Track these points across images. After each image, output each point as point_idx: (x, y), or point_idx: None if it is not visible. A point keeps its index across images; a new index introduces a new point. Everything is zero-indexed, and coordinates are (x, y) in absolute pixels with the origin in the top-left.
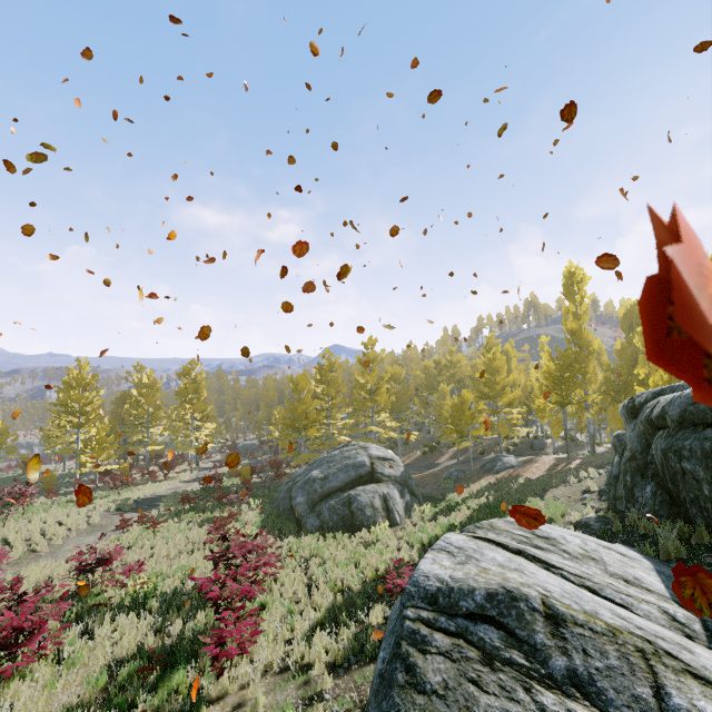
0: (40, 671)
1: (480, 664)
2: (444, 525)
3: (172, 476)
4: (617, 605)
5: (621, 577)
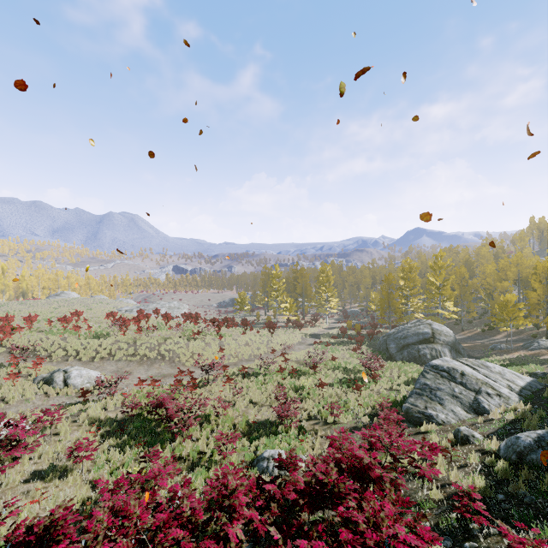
0: (320, 375)
1: (439, 377)
2: None
3: (317, 325)
4: (492, 380)
5: (506, 379)
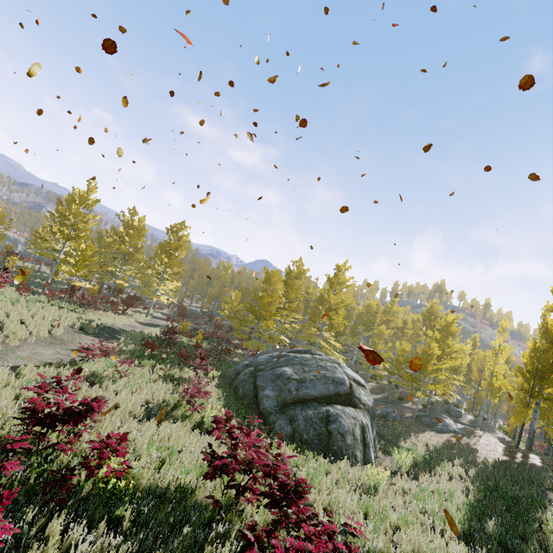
0: None
1: None
2: (464, 505)
3: (130, 313)
4: None
5: None
